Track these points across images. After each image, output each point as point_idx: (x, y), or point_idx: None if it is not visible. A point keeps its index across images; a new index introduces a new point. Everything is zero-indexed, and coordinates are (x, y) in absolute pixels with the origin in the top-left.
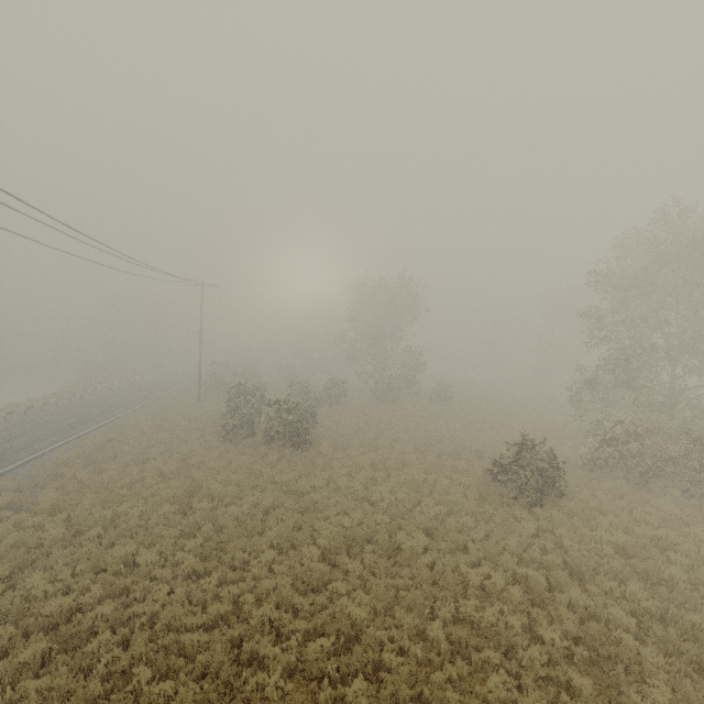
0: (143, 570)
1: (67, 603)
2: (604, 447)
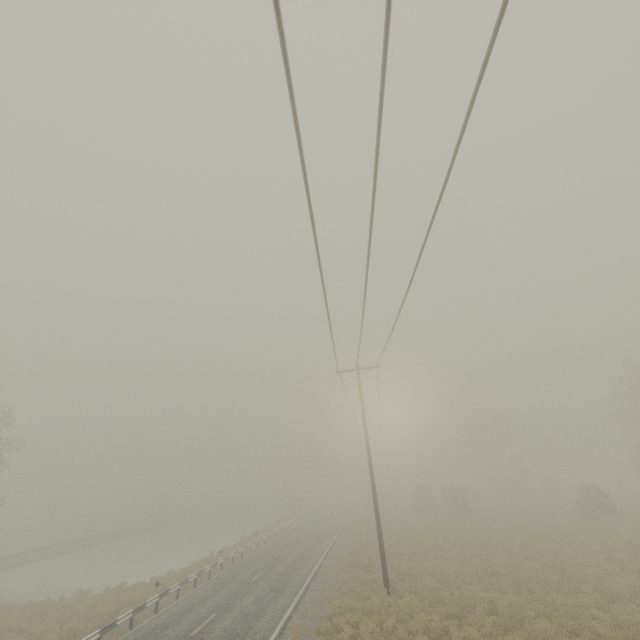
0: (442, 534)
1: (428, 537)
2: None
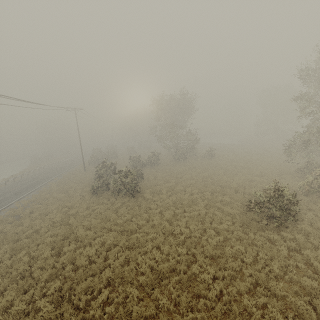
0: None
1: None
2: (316, 181)
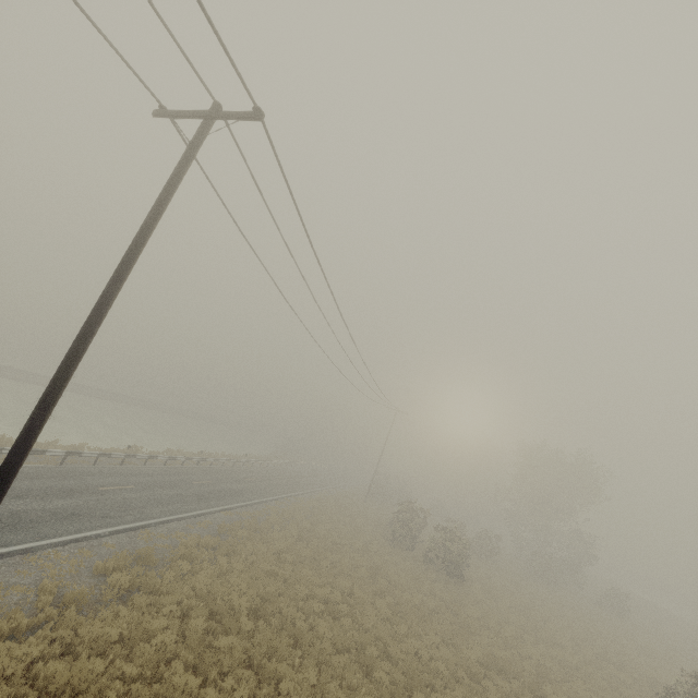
0: (360, 599)
1: (326, 593)
2: None
